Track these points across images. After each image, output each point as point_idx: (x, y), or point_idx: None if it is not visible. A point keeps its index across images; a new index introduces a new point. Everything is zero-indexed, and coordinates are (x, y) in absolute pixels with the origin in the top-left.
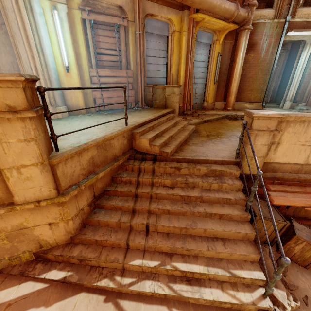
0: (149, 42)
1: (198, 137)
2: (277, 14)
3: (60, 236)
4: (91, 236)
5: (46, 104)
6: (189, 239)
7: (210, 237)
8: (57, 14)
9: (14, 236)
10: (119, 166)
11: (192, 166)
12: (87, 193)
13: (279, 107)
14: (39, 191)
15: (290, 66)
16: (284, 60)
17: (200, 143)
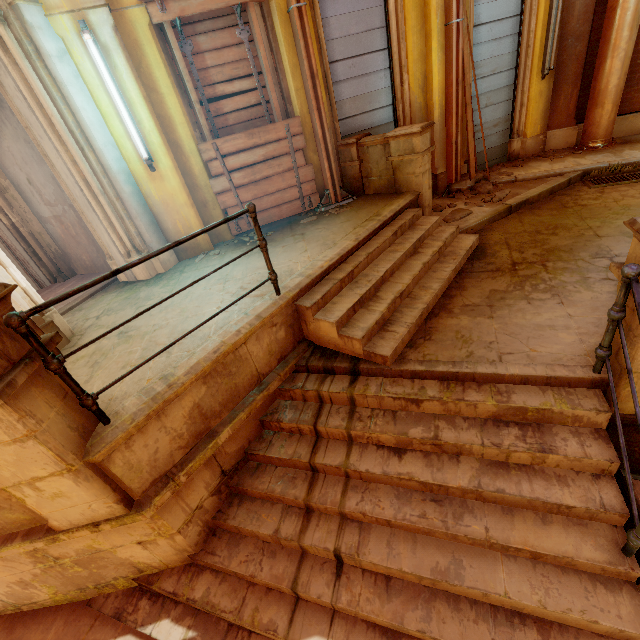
0: (334, 18)
1: (483, 276)
2: None
3: (167, 556)
4: (224, 562)
5: (40, 347)
6: (441, 607)
7: (503, 611)
8: (91, 41)
9: (88, 562)
10: (274, 391)
11: (453, 396)
12: (202, 475)
13: None
14: (88, 509)
15: None
16: None
17: (485, 303)
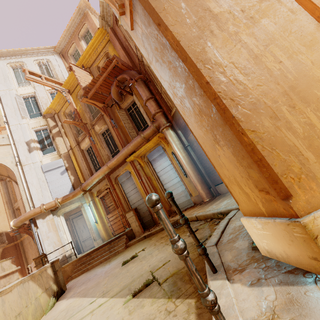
0: (125, 186)
1: (104, 262)
2: None
3: None
4: None
5: (42, 261)
6: None
7: None
8: (88, 206)
9: None
10: None
11: None
12: None
13: None
14: None
15: None
16: None
17: (90, 271)
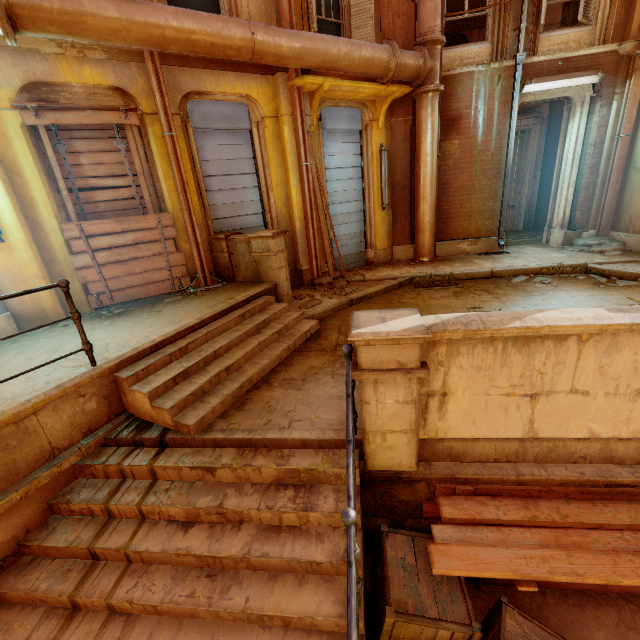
0: (208, 146)
1: (310, 354)
2: (497, 51)
3: None
4: None
5: None
6: None
7: None
8: None
9: None
10: (75, 468)
11: (243, 462)
12: None
13: (542, 242)
14: None
15: (554, 151)
16: (540, 141)
17: (301, 377)
